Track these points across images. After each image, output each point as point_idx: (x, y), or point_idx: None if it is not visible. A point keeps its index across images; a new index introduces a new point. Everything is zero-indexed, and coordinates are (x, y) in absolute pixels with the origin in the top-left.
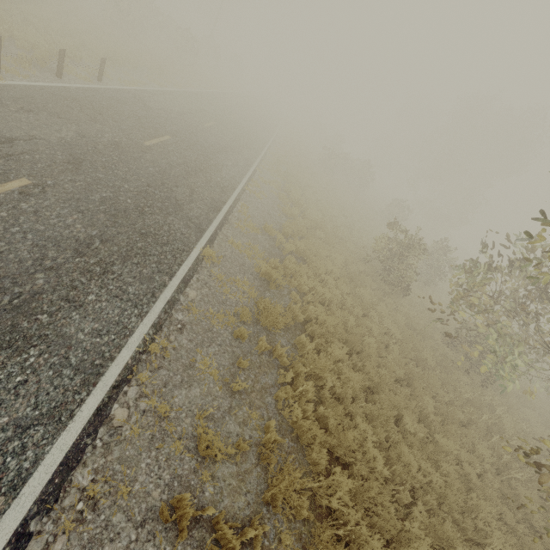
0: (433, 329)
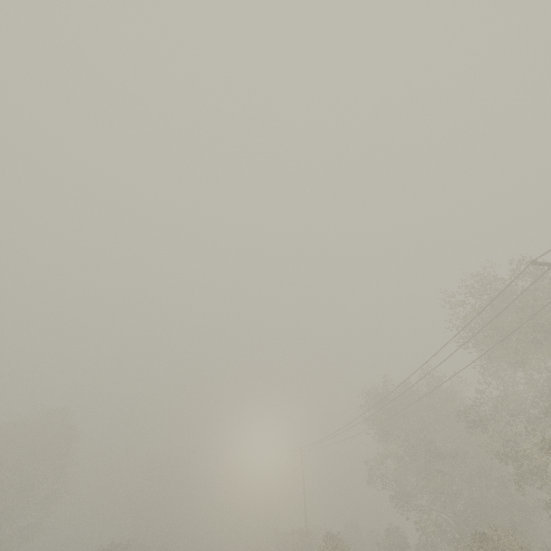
0: None
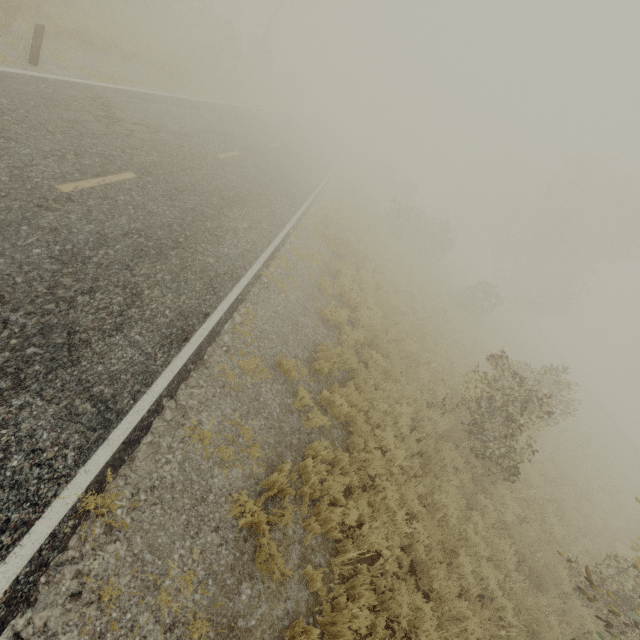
0: (546, 538)
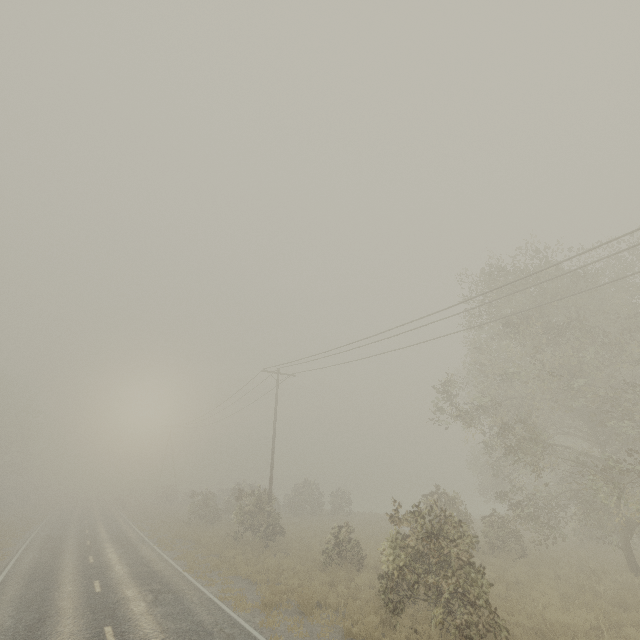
0: None
